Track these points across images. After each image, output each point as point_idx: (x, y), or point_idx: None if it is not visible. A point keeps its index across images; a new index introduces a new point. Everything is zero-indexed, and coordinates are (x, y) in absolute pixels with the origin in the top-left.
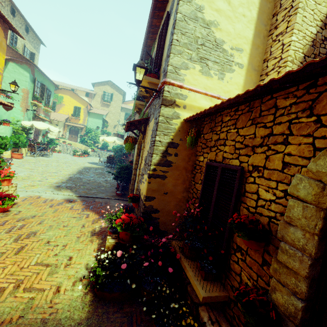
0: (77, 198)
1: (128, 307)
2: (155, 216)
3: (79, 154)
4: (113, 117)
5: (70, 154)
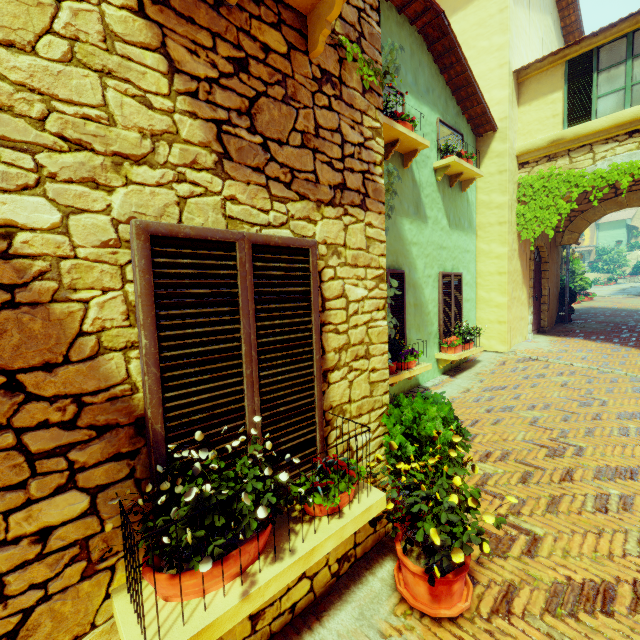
0: (636, 296)
1: None
2: None
3: (602, 282)
4: None
5: None
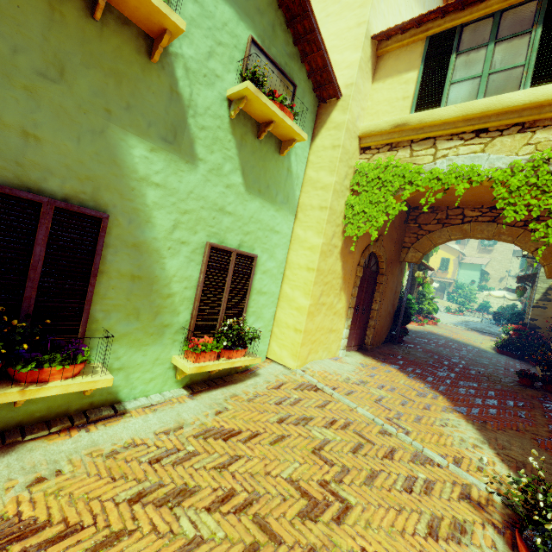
0: (473, 330)
1: (516, 359)
2: (538, 331)
3: (453, 311)
4: (497, 266)
5: (441, 311)
